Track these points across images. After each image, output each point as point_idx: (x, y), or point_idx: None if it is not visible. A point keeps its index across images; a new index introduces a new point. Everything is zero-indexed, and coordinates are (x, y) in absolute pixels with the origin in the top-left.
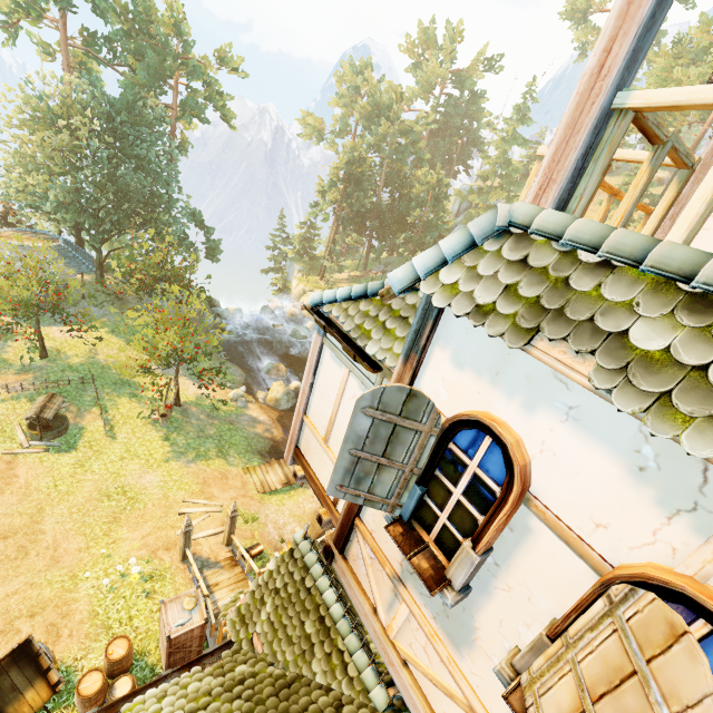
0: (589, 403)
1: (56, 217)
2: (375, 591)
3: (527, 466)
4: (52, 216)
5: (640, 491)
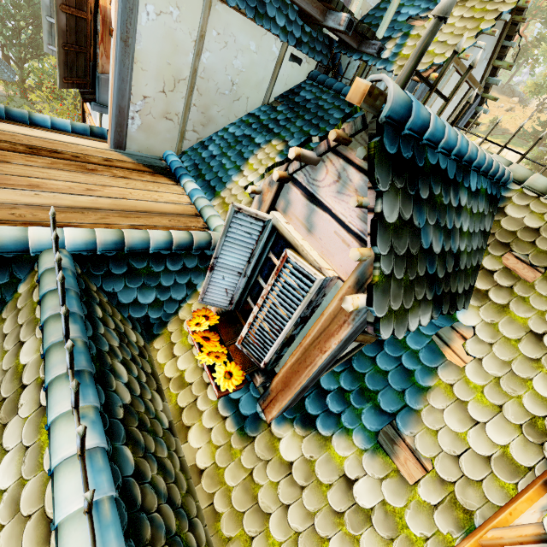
0: None
1: None
2: None
3: None
4: None
5: None
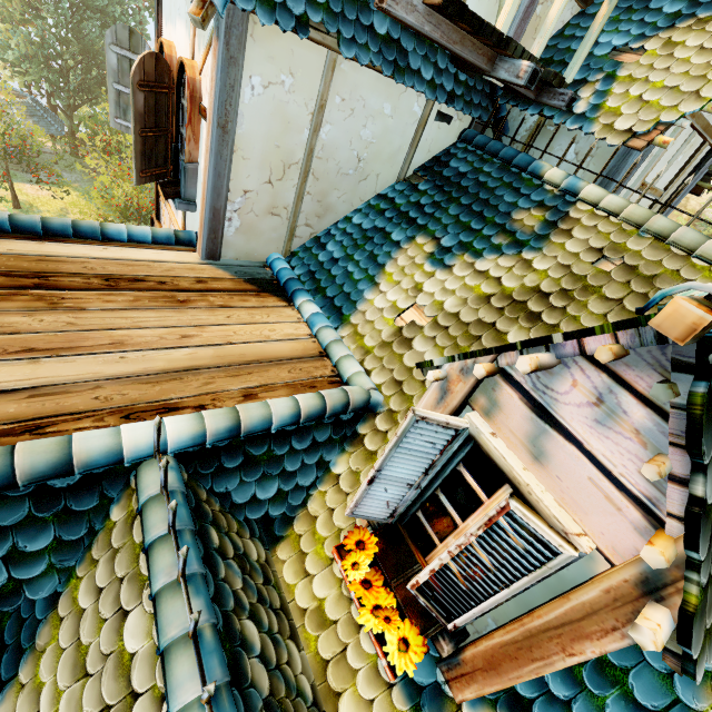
0: (181, 0)
1: (20, 69)
2: (165, 224)
3: (174, 58)
4: (16, 67)
5: (187, 35)
